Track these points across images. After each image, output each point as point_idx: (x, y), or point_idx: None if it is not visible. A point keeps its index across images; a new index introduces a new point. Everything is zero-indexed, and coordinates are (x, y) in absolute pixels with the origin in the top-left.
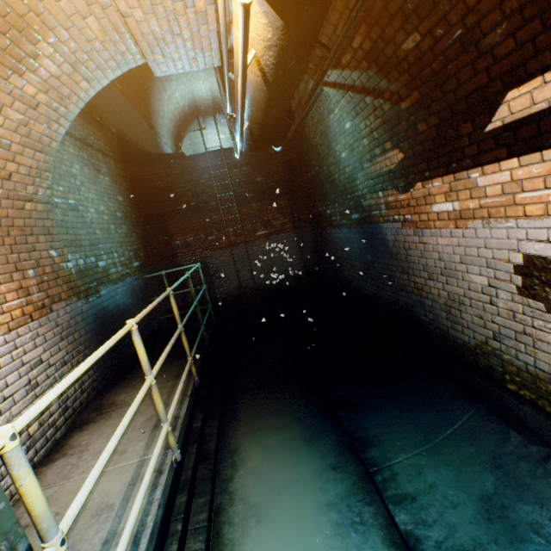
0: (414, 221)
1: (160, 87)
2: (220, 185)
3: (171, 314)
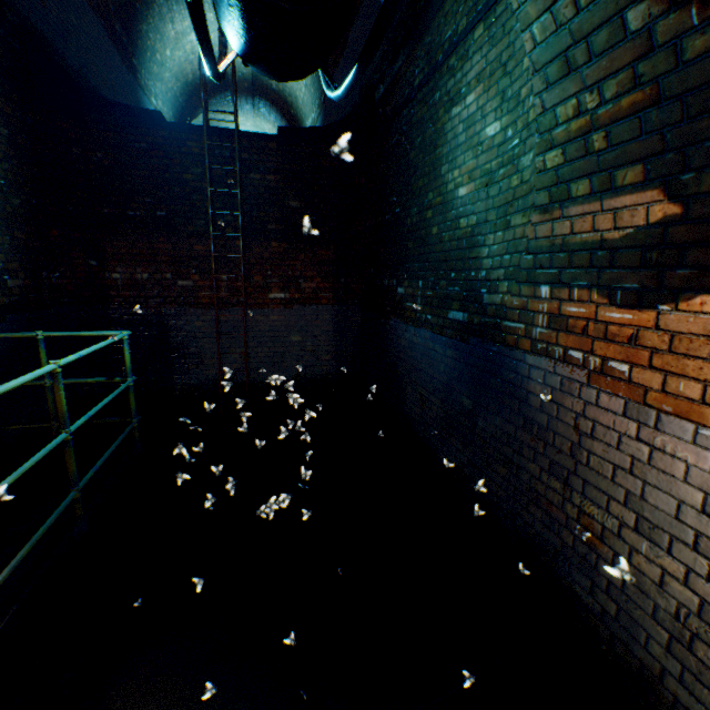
0: (640, 384)
1: (163, 8)
2: (221, 194)
3: (44, 423)
